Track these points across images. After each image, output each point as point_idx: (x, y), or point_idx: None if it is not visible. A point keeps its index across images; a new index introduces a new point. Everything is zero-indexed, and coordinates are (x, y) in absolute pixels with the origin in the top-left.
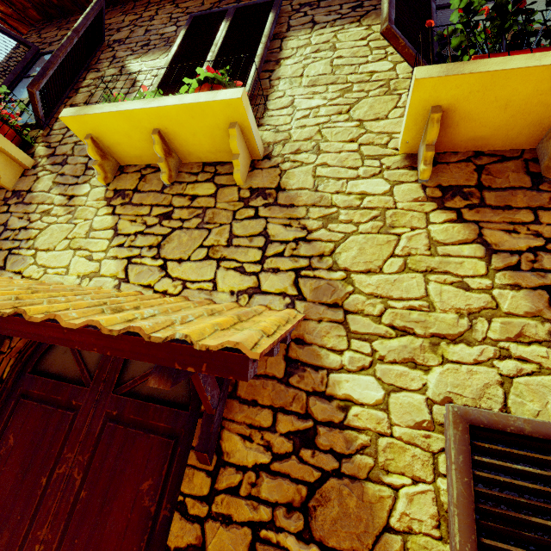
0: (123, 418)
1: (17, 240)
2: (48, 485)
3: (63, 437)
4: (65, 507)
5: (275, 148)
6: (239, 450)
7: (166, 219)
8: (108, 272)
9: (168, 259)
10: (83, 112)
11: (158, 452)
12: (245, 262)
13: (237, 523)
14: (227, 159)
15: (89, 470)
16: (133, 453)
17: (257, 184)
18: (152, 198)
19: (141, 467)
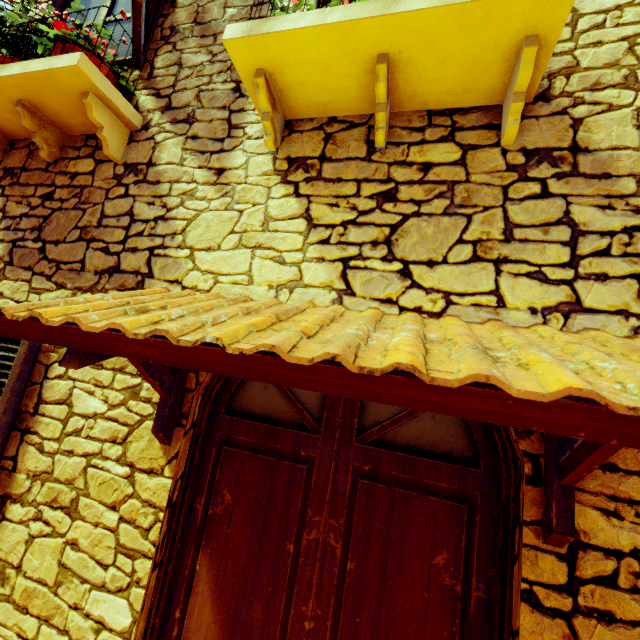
0: (380, 475)
1: (157, 236)
2: (297, 552)
3: (300, 496)
4: (329, 580)
5: (553, 82)
6: (603, 529)
7: (388, 202)
8: (315, 281)
9: (409, 261)
10: (264, 29)
11: (447, 519)
12: (544, 264)
13: (623, 621)
14: (471, 104)
15: (351, 537)
16: (408, 519)
17: (534, 143)
18: (355, 169)
19: (427, 537)
